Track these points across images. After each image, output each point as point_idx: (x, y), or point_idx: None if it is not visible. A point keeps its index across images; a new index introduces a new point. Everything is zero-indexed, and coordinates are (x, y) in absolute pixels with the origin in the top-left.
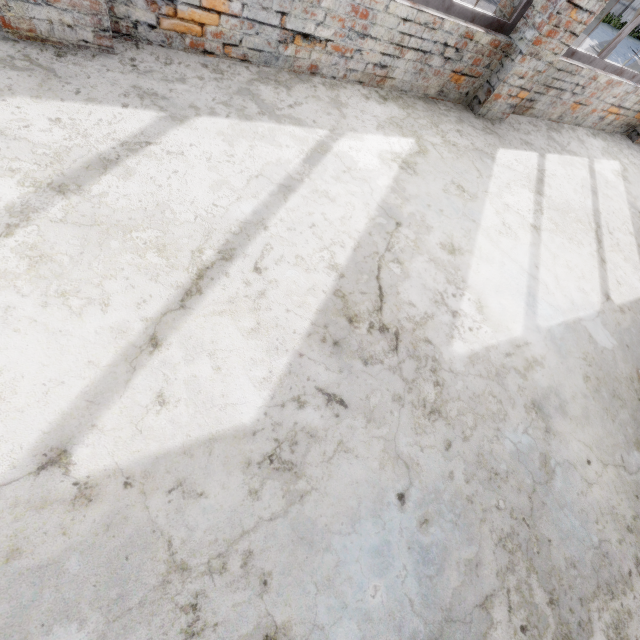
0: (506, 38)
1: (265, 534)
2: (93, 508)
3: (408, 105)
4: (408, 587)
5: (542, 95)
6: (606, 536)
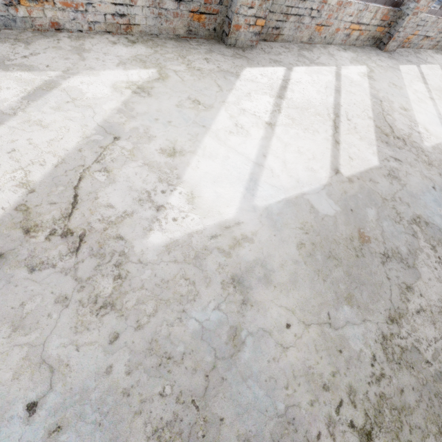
0: None
1: None
2: None
3: (157, 45)
4: None
5: (284, 22)
6: (295, 400)
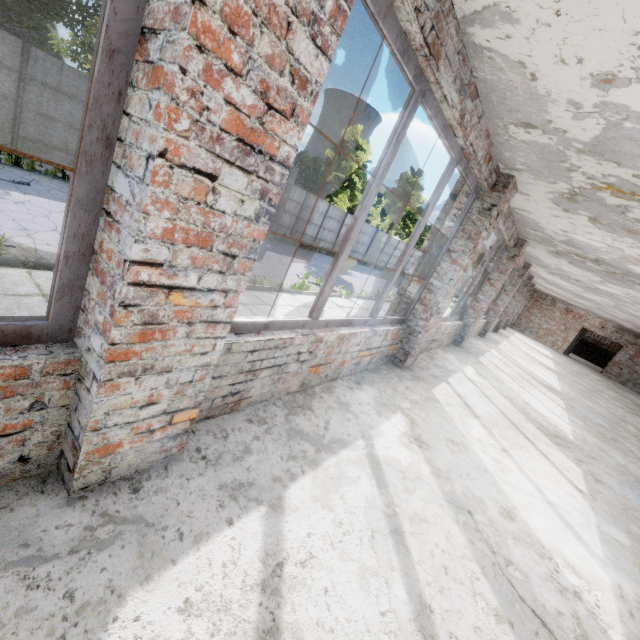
0: (463, 321)
1: (620, 498)
2: (598, 499)
3: (450, 351)
4: None
5: None
6: None
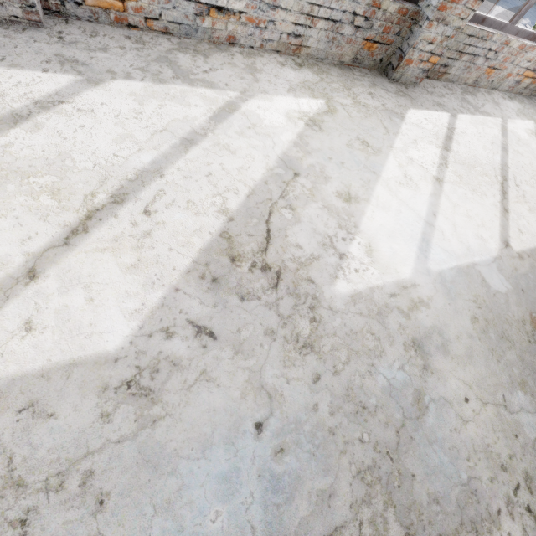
0: (414, 6)
1: (110, 455)
2: None
3: (323, 71)
4: (252, 514)
5: (455, 60)
6: (477, 473)
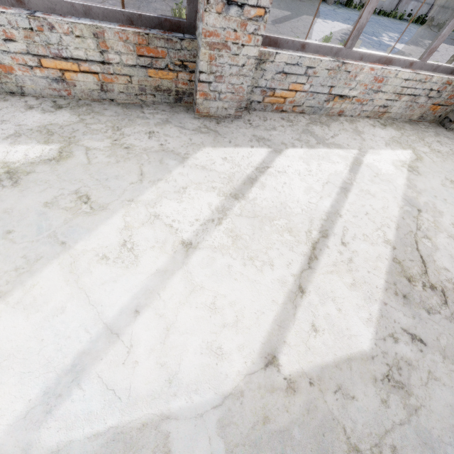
0: None
1: (400, 435)
2: (297, 396)
3: (400, 127)
4: None
5: None
6: None
